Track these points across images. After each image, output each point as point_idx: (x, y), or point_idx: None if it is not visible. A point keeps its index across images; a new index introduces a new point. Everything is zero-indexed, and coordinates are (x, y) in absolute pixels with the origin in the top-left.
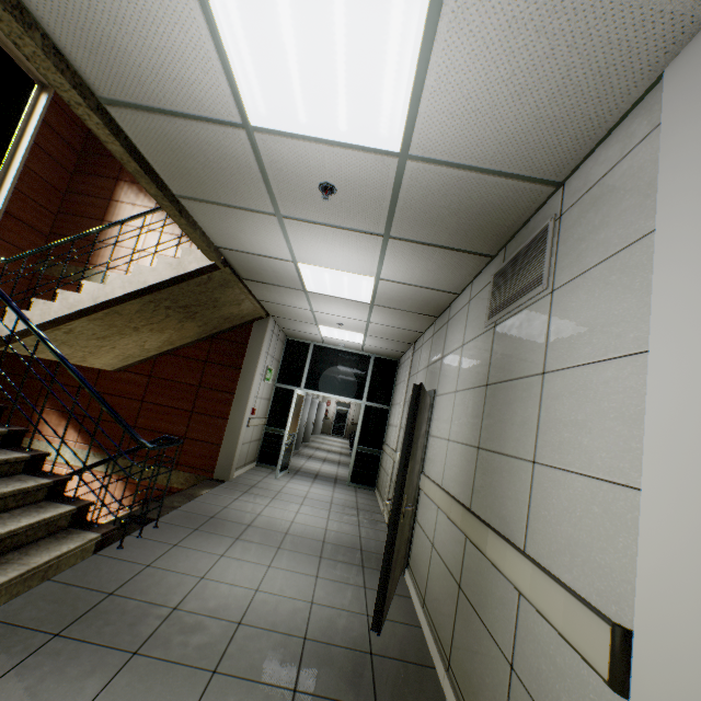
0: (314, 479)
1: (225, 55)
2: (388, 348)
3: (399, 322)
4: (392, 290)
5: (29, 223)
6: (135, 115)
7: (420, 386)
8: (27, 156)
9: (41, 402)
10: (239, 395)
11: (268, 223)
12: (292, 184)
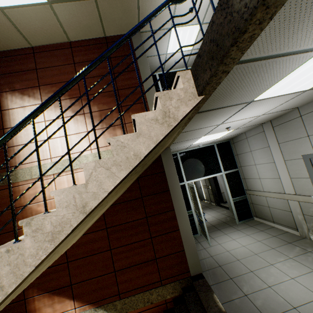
0: (220, 230)
1: None
2: (234, 134)
3: (295, 104)
4: None
5: None
6: None
7: None
8: None
9: (27, 294)
10: (178, 209)
11: None
12: None
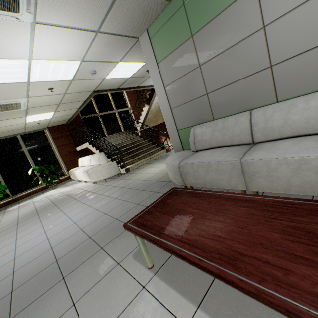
0: None
1: None
2: None
3: None
4: None
5: None
6: None
7: None
8: None
9: (145, 92)
10: None
11: None
12: None
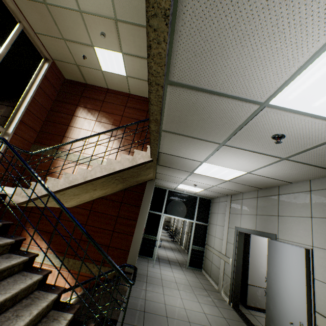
0: (170, 264)
1: (306, 64)
2: (210, 195)
3: (233, 188)
4: (250, 177)
5: (30, 126)
6: (184, 91)
7: (311, 250)
8: (35, 92)
9: (27, 224)
10: (139, 222)
11: (209, 146)
12: (254, 132)
